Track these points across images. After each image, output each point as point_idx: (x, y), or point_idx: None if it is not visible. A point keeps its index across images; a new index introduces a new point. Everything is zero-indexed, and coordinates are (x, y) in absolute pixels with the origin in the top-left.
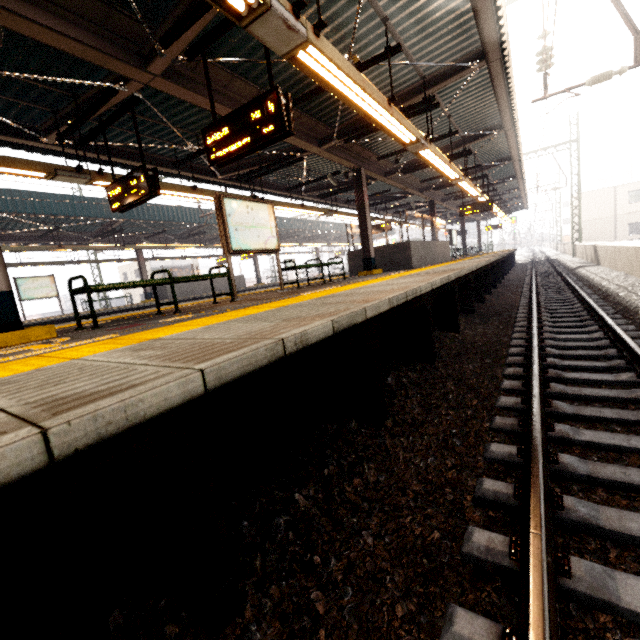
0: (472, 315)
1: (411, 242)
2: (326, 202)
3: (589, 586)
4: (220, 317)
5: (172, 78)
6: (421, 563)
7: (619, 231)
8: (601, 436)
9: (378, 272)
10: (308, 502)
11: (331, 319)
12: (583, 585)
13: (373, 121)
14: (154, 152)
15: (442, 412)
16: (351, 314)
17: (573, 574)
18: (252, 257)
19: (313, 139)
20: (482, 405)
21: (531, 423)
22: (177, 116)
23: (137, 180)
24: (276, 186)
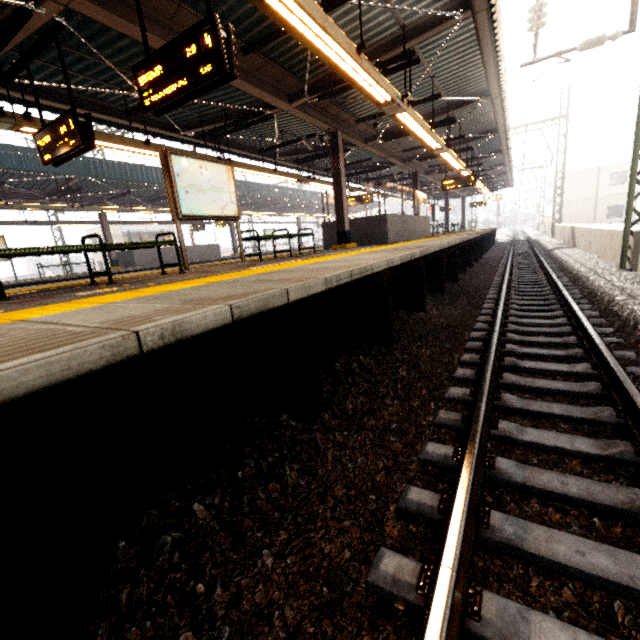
0: (442, 295)
1: (388, 215)
2: (305, 169)
3: (498, 633)
4: (136, 293)
5: (100, 1)
6: (320, 592)
7: (598, 214)
8: (545, 436)
9: (352, 246)
10: (209, 513)
11: (231, 303)
12: (492, 631)
13: (341, 72)
14: (103, 98)
15: (387, 403)
16: (264, 297)
17: (482, 617)
18: (228, 225)
19: (282, 94)
20: (431, 395)
21: (472, 421)
22: (121, 54)
23: (67, 127)
24: (249, 147)
